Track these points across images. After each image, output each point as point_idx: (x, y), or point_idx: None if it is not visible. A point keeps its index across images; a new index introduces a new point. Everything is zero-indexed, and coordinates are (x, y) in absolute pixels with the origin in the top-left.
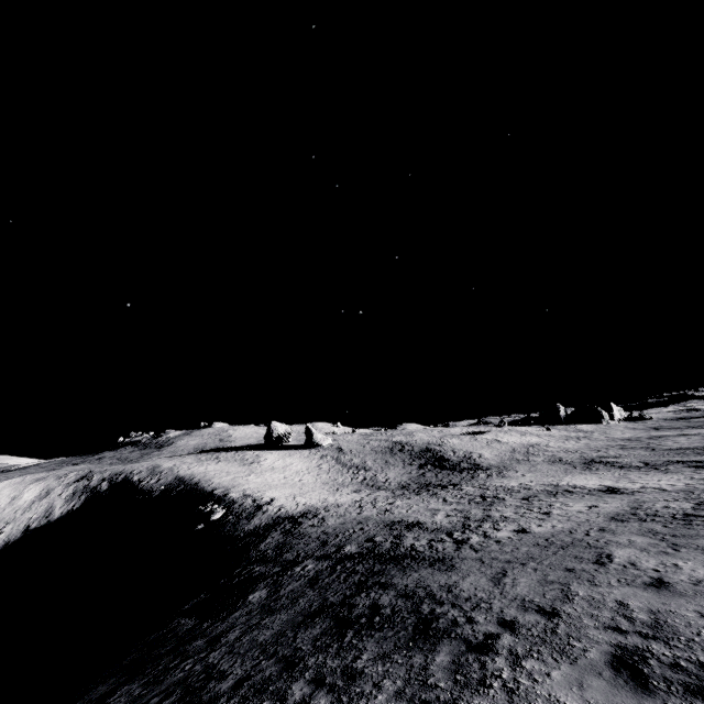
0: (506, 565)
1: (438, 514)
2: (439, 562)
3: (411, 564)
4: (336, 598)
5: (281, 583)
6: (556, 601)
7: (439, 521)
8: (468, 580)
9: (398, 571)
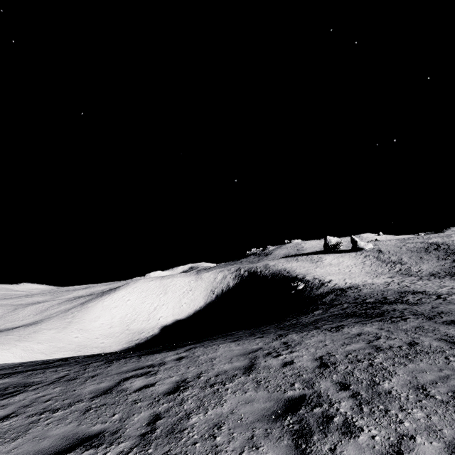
0: (451, 304)
1: (444, 288)
2: (414, 303)
3: (397, 304)
4: (350, 311)
5: (329, 309)
6: (454, 311)
7: (439, 291)
8: (420, 307)
9: (388, 306)
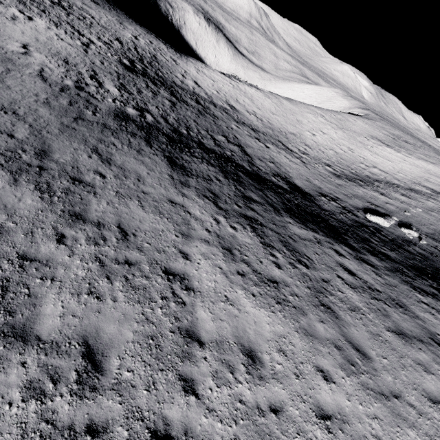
0: None
1: None
2: None
3: None
4: None
5: None
6: None
7: None
8: None
9: None
